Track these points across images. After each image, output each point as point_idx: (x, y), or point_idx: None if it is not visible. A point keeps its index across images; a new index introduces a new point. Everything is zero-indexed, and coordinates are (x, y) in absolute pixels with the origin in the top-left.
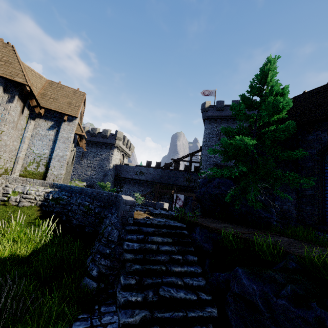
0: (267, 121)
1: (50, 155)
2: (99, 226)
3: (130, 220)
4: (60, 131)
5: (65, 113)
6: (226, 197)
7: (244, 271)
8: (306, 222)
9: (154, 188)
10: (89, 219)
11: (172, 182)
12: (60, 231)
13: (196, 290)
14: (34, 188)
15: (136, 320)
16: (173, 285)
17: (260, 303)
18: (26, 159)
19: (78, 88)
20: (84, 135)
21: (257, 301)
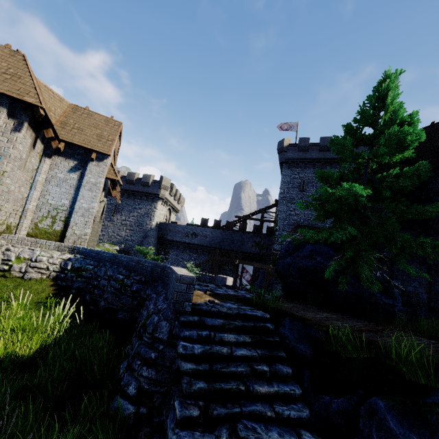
0: (384, 163)
1: (71, 206)
2: (137, 311)
3: (187, 306)
4: (86, 174)
5: (94, 148)
6: (327, 273)
7: (389, 407)
8: None
9: (211, 256)
10: (124, 299)
11: (237, 247)
12: (81, 317)
13: (296, 427)
14: (46, 253)
15: None
16: (260, 417)
17: None
18: (38, 212)
19: (112, 116)
20: (118, 180)
21: None
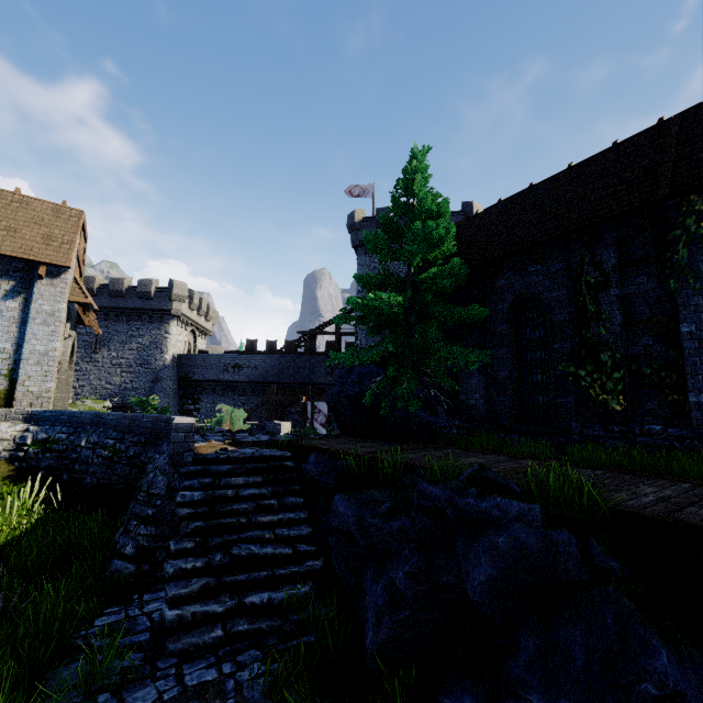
0: (431, 260)
1: (16, 352)
2: (139, 480)
3: (188, 457)
4: (34, 300)
5: (41, 259)
6: (365, 398)
7: (341, 497)
8: (500, 422)
9: (267, 396)
10: (119, 470)
11: (305, 378)
12: (59, 503)
13: (295, 543)
14: None
15: (193, 590)
16: (258, 540)
17: (355, 531)
18: None
19: (65, 202)
20: (90, 303)
21: (352, 530)
